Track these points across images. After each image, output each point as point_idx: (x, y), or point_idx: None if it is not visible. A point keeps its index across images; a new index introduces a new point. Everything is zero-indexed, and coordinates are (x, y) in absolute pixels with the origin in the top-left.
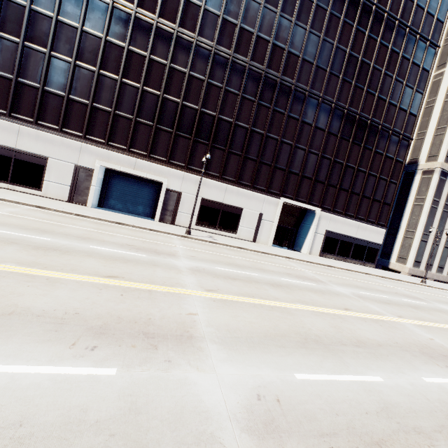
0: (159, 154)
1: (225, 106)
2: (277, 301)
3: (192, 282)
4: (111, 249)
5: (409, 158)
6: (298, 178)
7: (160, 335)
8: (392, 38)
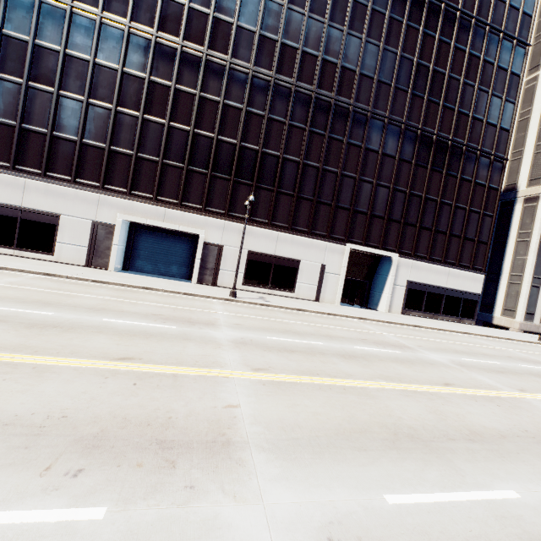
0: (193, 201)
1: (270, 138)
2: (351, 379)
3: (235, 359)
4: (131, 321)
5: (505, 184)
6: (366, 218)
7: (182, 443)
8: (469, 39)
